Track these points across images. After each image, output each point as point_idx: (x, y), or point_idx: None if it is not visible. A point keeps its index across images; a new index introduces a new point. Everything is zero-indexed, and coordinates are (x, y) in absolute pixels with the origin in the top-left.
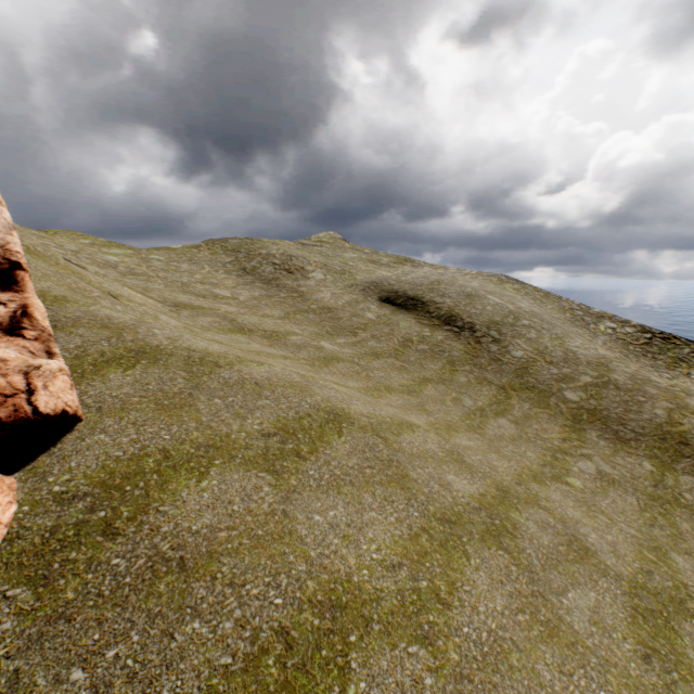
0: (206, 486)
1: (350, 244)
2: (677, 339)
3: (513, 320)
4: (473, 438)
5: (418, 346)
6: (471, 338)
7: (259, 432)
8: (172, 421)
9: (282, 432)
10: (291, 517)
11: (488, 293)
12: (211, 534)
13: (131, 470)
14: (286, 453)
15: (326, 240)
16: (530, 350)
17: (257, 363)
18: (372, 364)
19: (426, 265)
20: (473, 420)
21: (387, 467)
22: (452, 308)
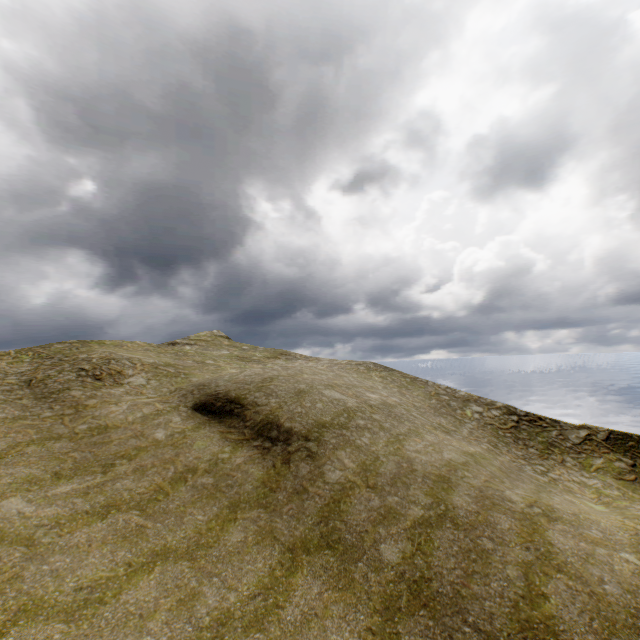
0: None
1: (230, 341)
2: (542, 418)
3: (346, 421)
4: None
5: (199, 478)
6: (280, 456)
7: None
8: None
9: None
10: None
11: (330, 387)
12: None
13: None
14: None
15: (205, 338)
16: (353, 467)
17: None
18: (68, 537)
19: (301, 357)
20: None
21: None
22: (274, 412)
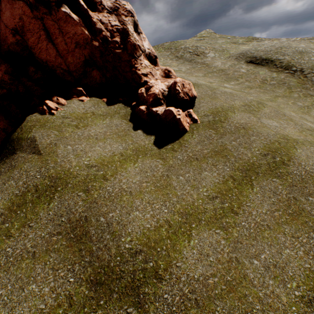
0: (237, 115)
1: (219, 35)
2: None
3: None
4: (305, 116)
5: (270, 83)
6: (300, 75)
7: (240, 105)
8: (216, 101)
9: (246, 105)
10: (263, 123)
11: (312, 49)
12: (246, 124)
13: (217, 111)
14: (251, 110)
15: (205, 35)
16: None
17: (222, 87)
18: (250, 92)
19: (266, 39)
20: (303, 111)
21: (284, 116)
22: (289, 61)
